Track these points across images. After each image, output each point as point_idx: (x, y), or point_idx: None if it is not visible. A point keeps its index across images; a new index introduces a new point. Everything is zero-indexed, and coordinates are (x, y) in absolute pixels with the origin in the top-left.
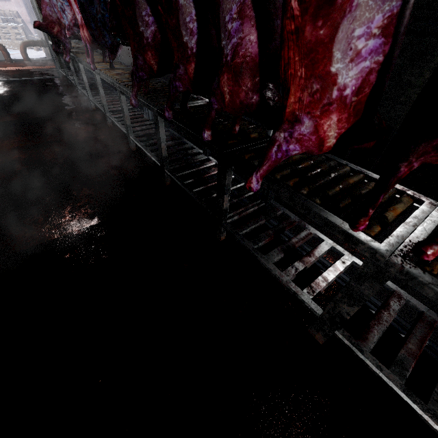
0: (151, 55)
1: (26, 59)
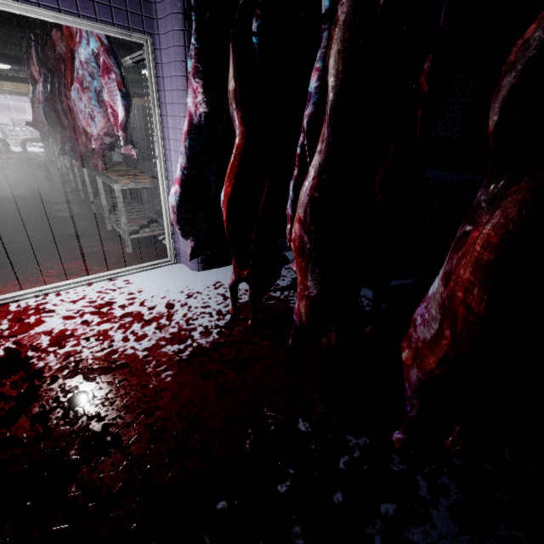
0: (68, 131)
1: (24, 151)
